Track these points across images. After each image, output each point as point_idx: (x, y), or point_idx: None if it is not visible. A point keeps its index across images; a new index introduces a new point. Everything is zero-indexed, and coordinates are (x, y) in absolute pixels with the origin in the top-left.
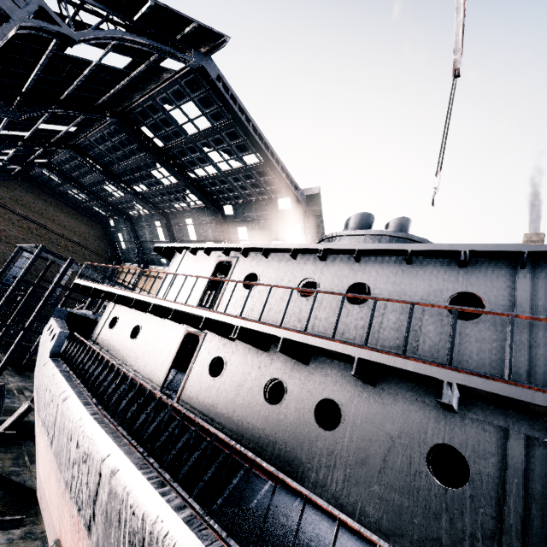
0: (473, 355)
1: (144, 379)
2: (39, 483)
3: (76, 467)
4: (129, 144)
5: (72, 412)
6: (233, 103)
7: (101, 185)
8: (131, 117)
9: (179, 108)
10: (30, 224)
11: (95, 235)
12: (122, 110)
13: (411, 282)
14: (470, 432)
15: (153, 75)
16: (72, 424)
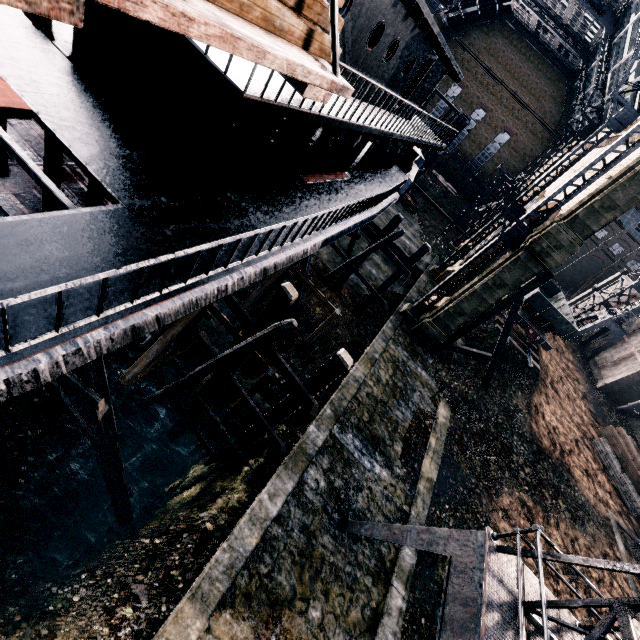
0: None
1: None
2: None
3: None
4: None
5: None
6: None
7: None
8: None
9: None
10: (490, 79)
11: (552, 95)
12: None
13: None
14: None
15: None
16: None
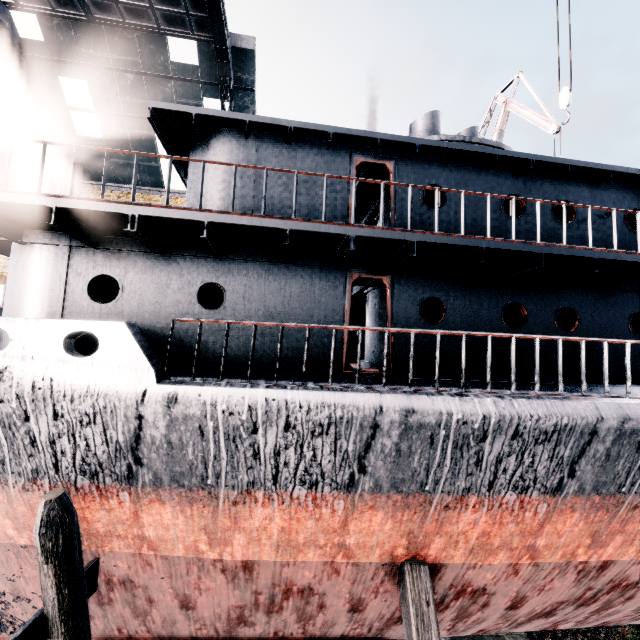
0: None
1: (299, 360)
2: (118, 601)
3: (512, 459)
4: None
5: (466, 412)
6: None
7: None
8: None
9: None
10: None
11: None
12: None
13: (602, 201)
14: None
15: None
16: (484, 422)
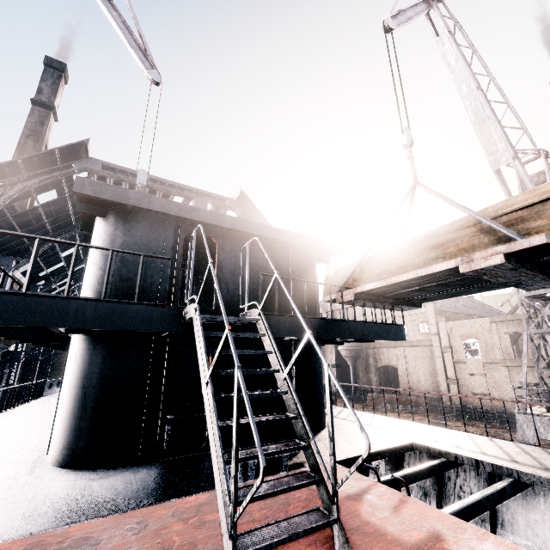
0: None
1: None
2: None
3: None
4: None
5: None
6: (124, 175)
7: None
8: None
9: None
10: None
11: None
12: None
13: None
14: None
15: None
16: None
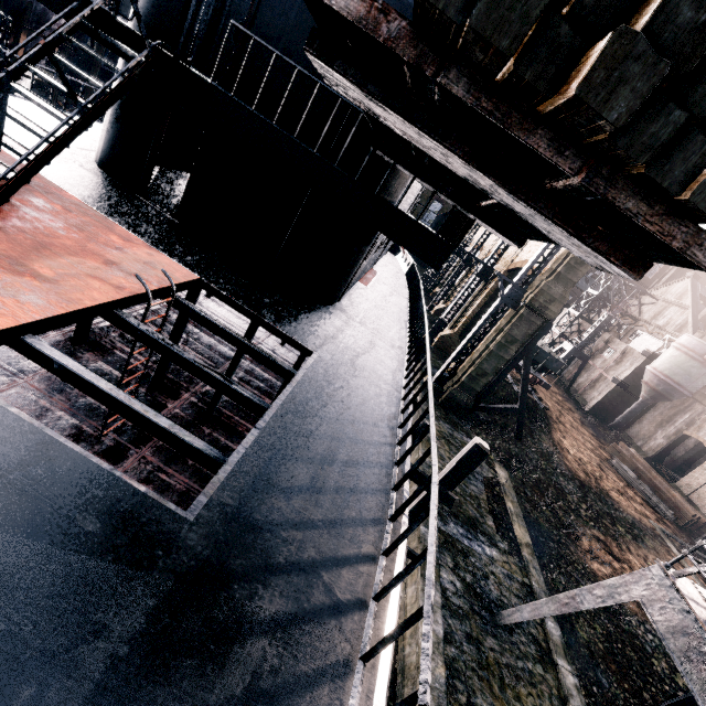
0: None
1: None
2: None
3: None
4: None
5: None
6: None
7: None
8: None
9: None
10: None
11: None
12: None
13: None
14: None
15: None
16: None
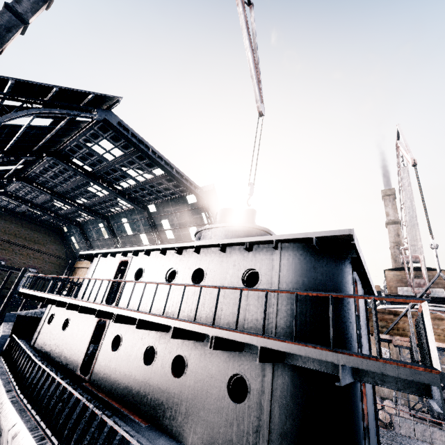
0: (253, 311)
1: (70, 361)
2: None
3: None
4: (66, 172)
5: None
6: (134, 138)
7: (51, 203)
8: (63, 153)
9: (97, 144)
10: None
11: (52, 241)
12: (56, 150)
13: (225, 265)
14: (249, 363)
15: (73, 126)
16: None
